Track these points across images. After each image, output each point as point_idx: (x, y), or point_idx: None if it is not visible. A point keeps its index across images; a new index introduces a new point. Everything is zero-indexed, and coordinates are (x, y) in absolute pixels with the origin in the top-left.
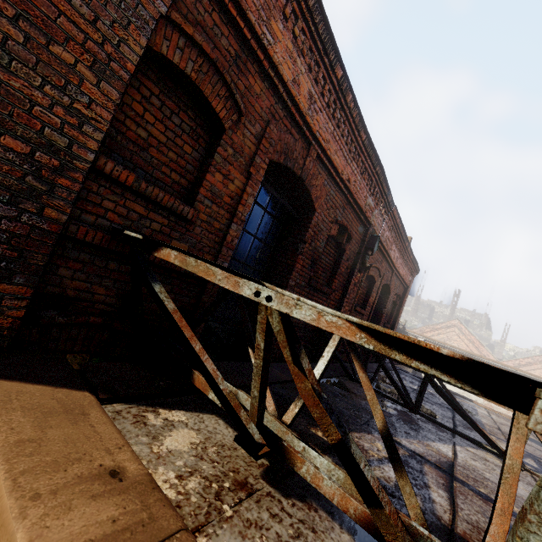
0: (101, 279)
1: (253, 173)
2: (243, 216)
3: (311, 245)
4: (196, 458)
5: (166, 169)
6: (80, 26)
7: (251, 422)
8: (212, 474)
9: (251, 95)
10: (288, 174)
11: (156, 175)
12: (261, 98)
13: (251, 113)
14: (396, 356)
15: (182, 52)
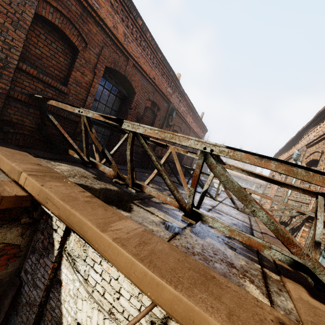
0: (27, 116)
1: (97, 72)
2: (94, 93)
3: (135, 110)
4: (68, 171)
5: (52, 69)
6: (4, 6)
7: (85, 156)
8: (74, 173)
9: (91, 34)
10: (118, 73)
11: (47, 71)
12: (97, 35)
13: (93, 42)
14: (107, 121)
15: (52, 15)
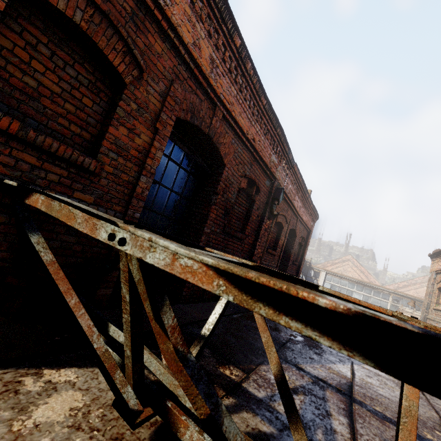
0: None
1: (160, 128)
2: (152, 169)
3: (223, 196)
4: (70, 429)
5: (63, 121)
6: None
7: (128, 384)
8: None
9: (152, 53)
10: (197, 132)
11: (52, 126)
12: (163, 58)
13: (154, 71)
14: (261, 310)
15: None
